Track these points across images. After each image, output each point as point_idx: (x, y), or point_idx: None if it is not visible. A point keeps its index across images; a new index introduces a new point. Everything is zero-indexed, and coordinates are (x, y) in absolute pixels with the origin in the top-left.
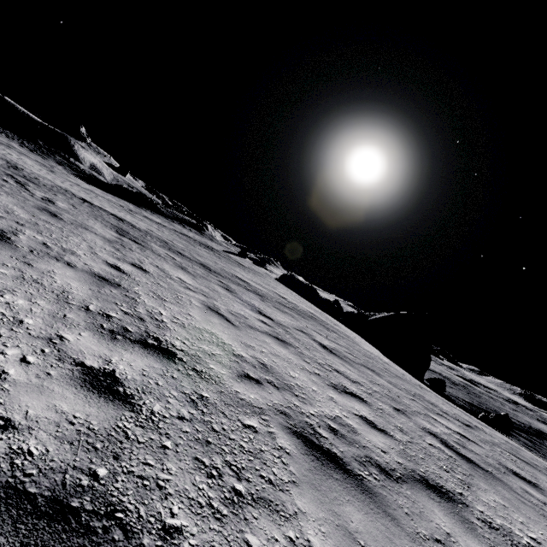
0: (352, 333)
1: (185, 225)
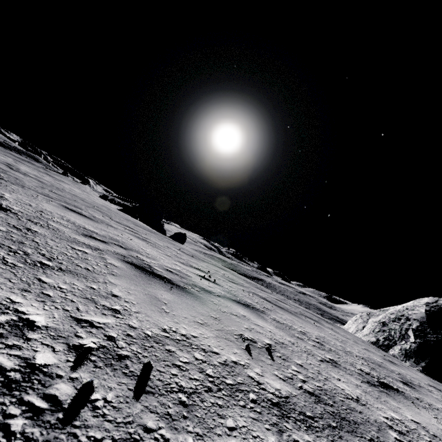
0: (101, 200)
1: (22, 154)
